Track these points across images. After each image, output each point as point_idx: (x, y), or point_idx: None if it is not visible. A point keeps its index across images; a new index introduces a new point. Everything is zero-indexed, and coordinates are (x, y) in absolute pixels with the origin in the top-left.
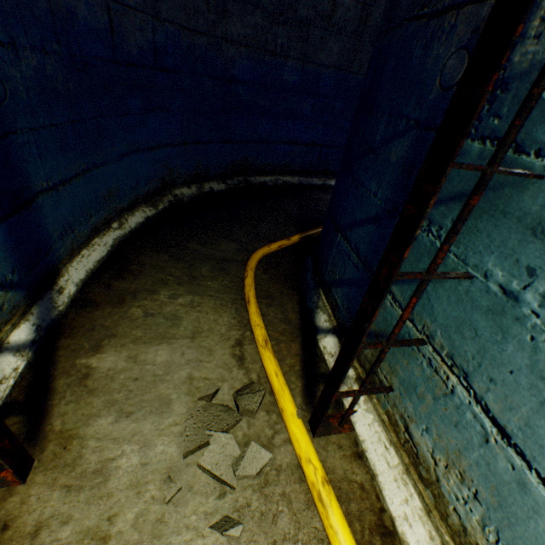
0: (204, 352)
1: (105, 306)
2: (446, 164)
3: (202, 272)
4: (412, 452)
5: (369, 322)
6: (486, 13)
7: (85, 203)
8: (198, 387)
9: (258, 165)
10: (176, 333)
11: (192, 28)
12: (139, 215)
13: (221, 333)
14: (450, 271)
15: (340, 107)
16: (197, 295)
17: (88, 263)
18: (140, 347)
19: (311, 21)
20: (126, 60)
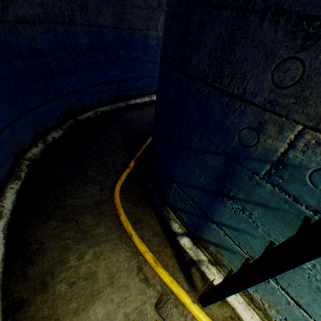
0: (124, 290)
1: (34, 299)
2: (295, 265)
3: (88, 223)
4: (249, 296)
5: (240, 290)
6: (267, 118)
7: None
8: (134, 318)
9: (80, 107)
10: (99, 287)
11: None
12: (10, 195)
13: (126, 268)
14: (260, 235)
15: (123, 54)
16: (95, 245)
17: None
18: (82, 316)
19: None
20: None
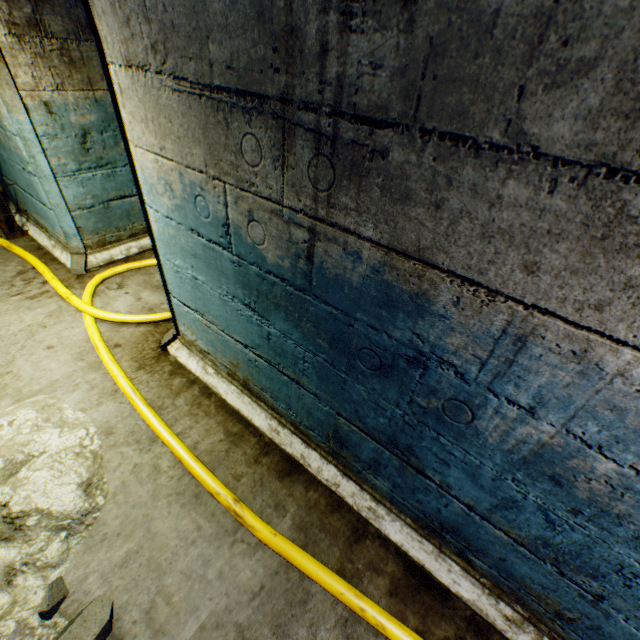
0: None
1: None
2: None
3: None
4: (39, 224)
5: None
6: None
7: None
8: None
9: None
10: None
11: None
12: None
13: None
14: None
15: None
16: None
17: None
18: None
19: None
20: None
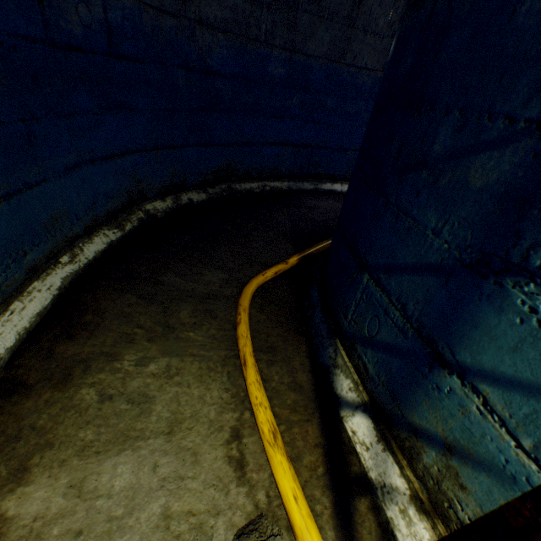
0: (187, 460)
1: (40, 390)
2: None
3: (181, 317)
4: None
5: None
6: None
7: (13, 239)
8: (179, 533)
9: (243, 170)
10: (145, 427)
11: (156, 6)
12: (99, 241)
13: (210, 419)
14: None
15: (331, 104)
16: (176, 355)
17: (22, 320)
18: (88, 463)
19: (298, 4)
20: (66, 42)
